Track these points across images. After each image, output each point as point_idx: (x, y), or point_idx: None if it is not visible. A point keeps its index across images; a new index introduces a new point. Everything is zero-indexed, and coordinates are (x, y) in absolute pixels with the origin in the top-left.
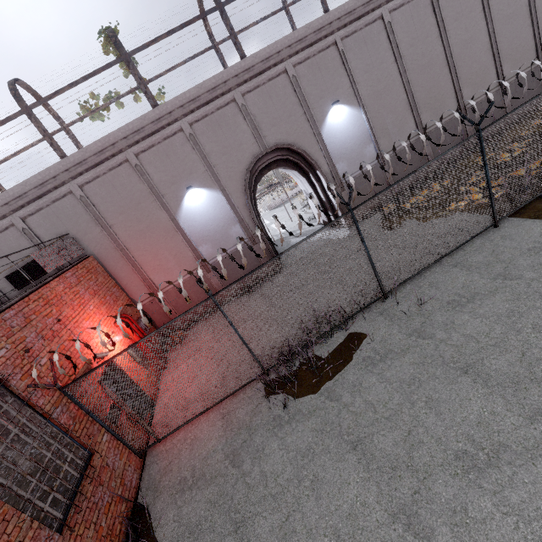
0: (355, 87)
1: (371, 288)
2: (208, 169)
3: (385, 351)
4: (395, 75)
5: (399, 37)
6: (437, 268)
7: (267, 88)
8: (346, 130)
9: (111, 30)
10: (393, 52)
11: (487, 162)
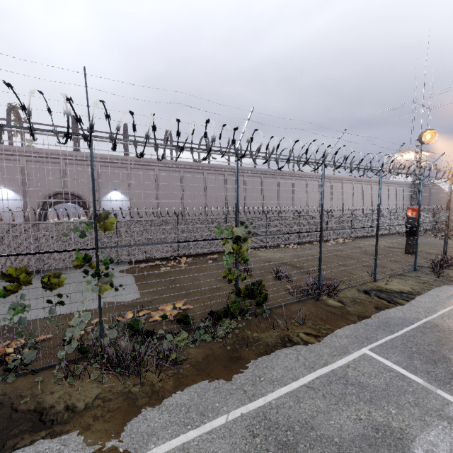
0: (130, 189)
1: (34, 263)
2: (23, 184)
3: (3, 285)
4: (154, 194)
5: (161, 181)
6: (78, 269)
7: (82, 167)
8: (117, 204)
9: (11, 108)
10: (155, 185)
11: (119, 234)
